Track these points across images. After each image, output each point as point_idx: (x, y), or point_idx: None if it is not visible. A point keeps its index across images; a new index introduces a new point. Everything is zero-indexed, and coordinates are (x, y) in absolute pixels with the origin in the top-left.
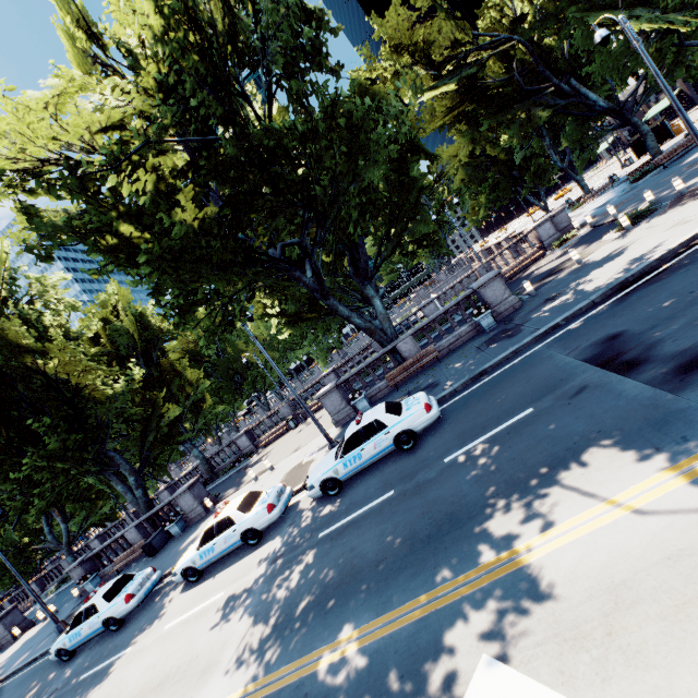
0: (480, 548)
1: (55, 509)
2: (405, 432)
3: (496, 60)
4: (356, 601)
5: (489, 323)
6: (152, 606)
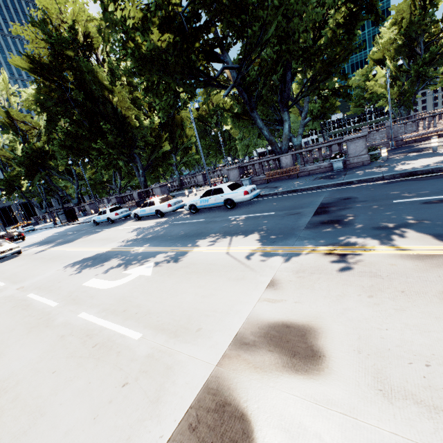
0: (191, 243)
1: (118, 172)
2: (230, 199)
3: None
4: (154, 242)
5: (338, 166)
6: (123, 221)
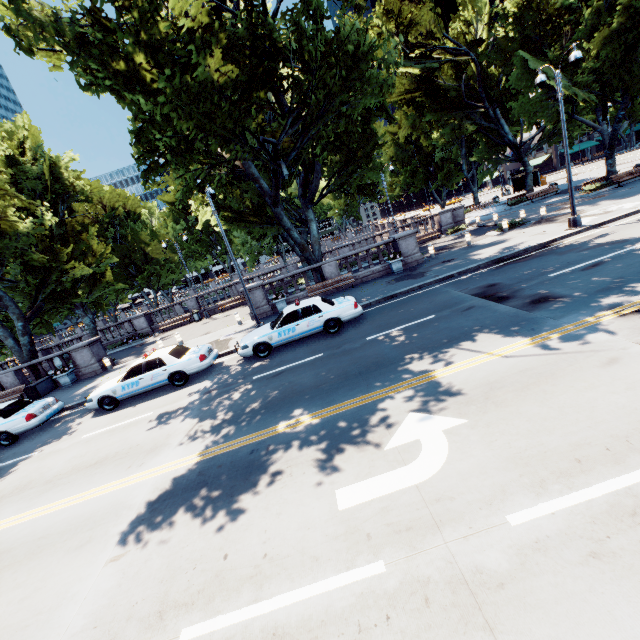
0: (402, 375)
1: None
2: (334, 319)
3: (451, 66)
4: (302, 404)
5: (398, 268)
6: (54, 428)
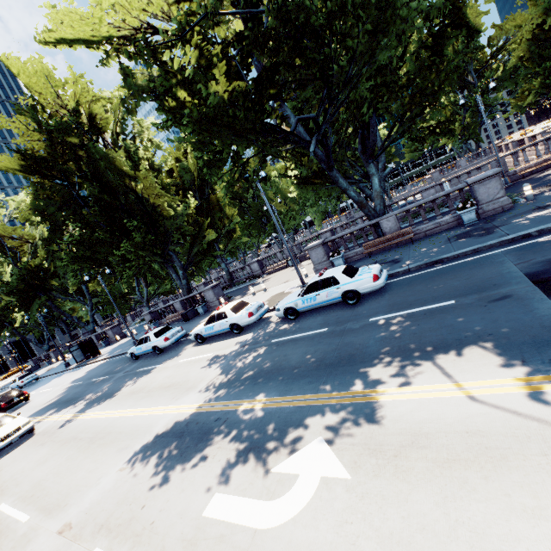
0: (356, 381)
1: (142, 278)
2: (352, 291)
3: None
4: (272, 384)
5: (470, 218)
6: (177, 348)
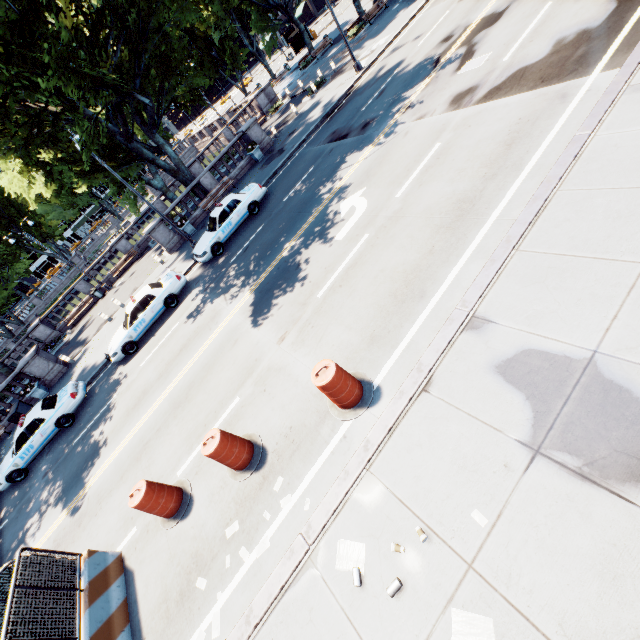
0: (323, 197)
1: None
2: (252, 203)
3: None
4: (281, 242)
5: (259, 155)
6: (98, 392)
